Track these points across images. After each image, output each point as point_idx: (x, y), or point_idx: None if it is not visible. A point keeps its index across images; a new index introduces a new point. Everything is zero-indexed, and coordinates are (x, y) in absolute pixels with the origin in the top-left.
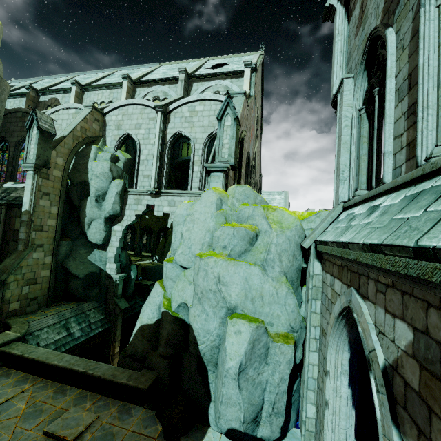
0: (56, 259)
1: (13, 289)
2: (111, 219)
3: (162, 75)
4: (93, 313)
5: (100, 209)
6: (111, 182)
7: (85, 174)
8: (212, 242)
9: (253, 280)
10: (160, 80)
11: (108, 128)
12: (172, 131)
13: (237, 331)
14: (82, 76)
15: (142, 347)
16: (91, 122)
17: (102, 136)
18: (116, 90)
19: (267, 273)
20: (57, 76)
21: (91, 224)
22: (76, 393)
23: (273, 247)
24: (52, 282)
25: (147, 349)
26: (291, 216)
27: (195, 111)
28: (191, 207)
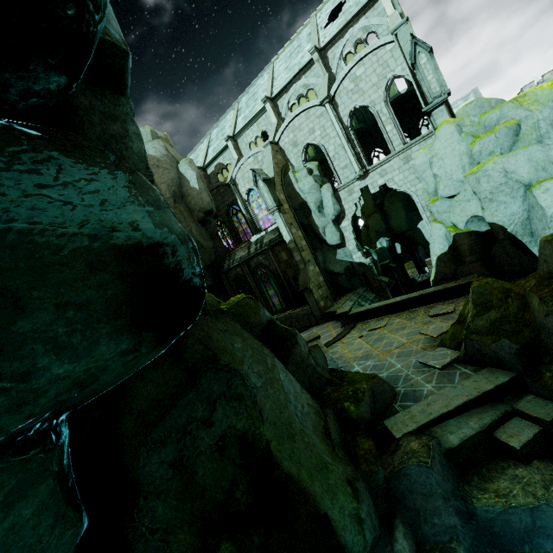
0: (320, 268)
1: (315, 293)
2: (336, 220)
3: (287, 72)
4: (367, 295)
5: (325, 217)
6: (320, 191)
7: (298, 197)
8: (472, 161)
9: (536, 157)
10: (294, 77)
11: (287, 152)
12: (346, 113)
13: (544, 190)
14: (214, 132)
15: (448, 269)
16: (276, 155)
17: (286, 162)
18: (261, 118)
19: (546, 145)
20: (196, 148)
21: (325, 232)
22: (423, 308)
23: (542, 123)
24: (327, 284)
25: (453, 268)
26: (544, 90)
27: (357, 78)
28: (431, 150)
